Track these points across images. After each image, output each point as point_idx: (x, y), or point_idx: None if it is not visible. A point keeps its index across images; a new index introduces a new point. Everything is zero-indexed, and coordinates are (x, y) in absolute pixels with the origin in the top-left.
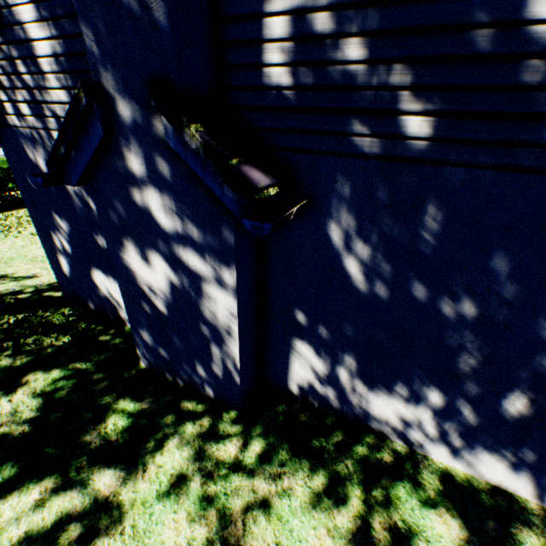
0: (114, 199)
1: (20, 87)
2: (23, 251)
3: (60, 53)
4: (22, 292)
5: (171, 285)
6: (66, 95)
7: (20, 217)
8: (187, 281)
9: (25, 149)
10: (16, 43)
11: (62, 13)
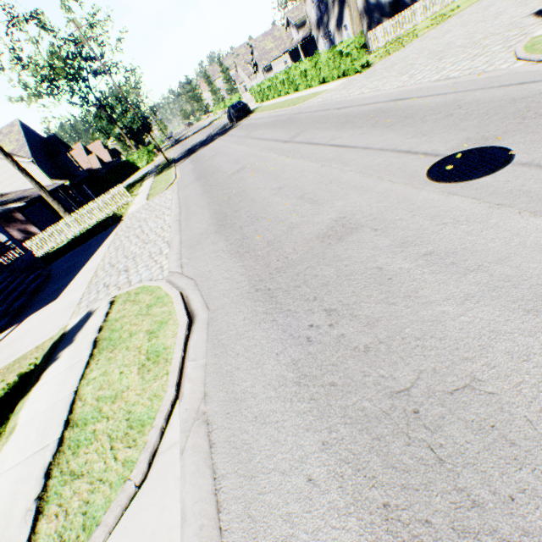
0: None
1: None
2: None
3: None
4: None
5: None
6: None
7: None
8: None
9: None
10: None
11: None
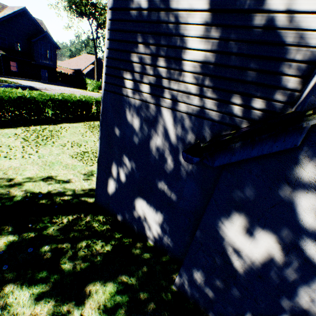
0: (249, 184)
1: (149, 74)
2: (58, 158)
3: (211, 62)
4: (65, 194)
5: (269, 260)
6: (196, 89)
7: (51, 131)
8: (296, 265)
9: (125, 111)
10: (167, 46)
11: (235, 37)
